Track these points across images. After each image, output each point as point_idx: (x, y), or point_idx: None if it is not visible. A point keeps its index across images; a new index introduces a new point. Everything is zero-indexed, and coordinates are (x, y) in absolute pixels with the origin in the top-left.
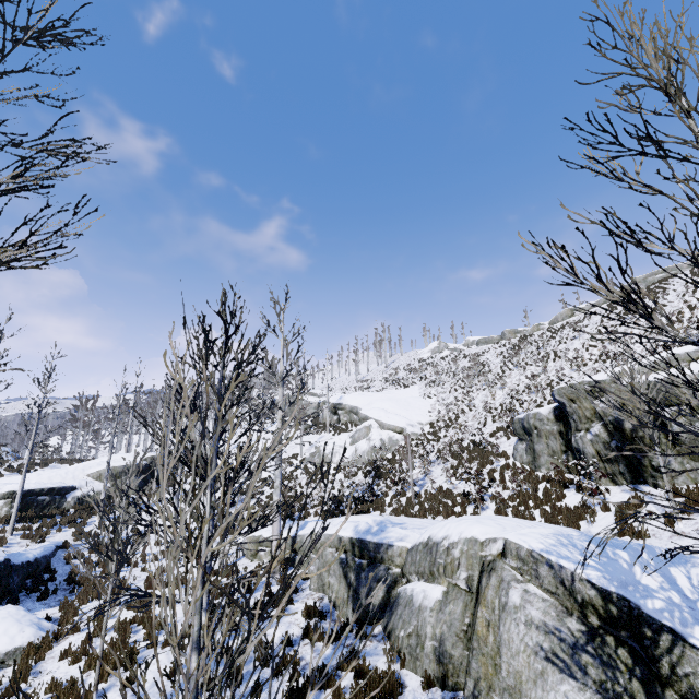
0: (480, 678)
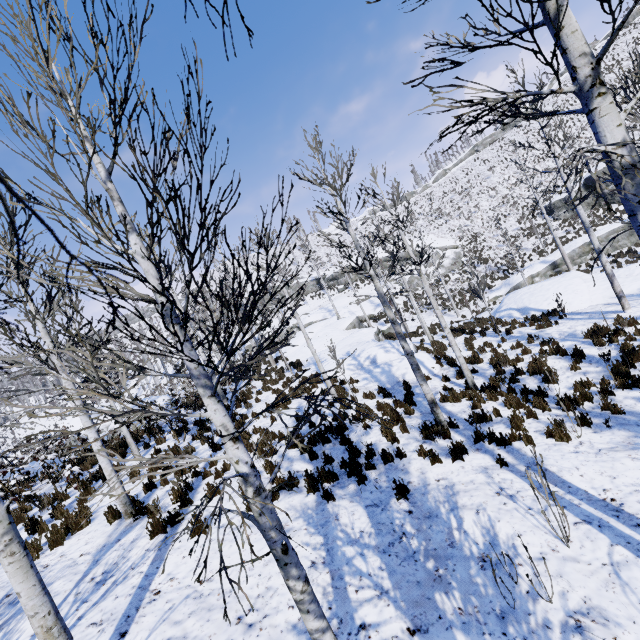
0: None
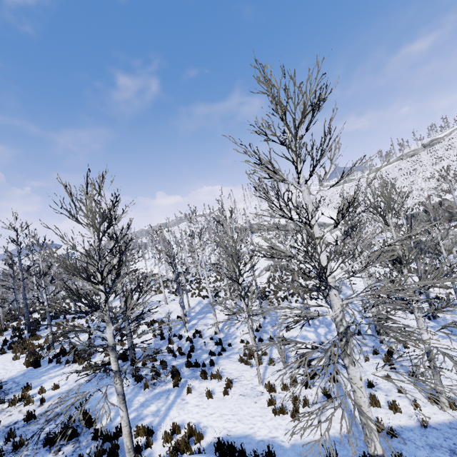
0: None
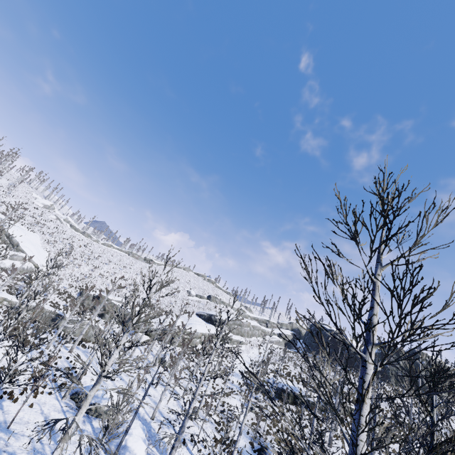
0: (84, 335)
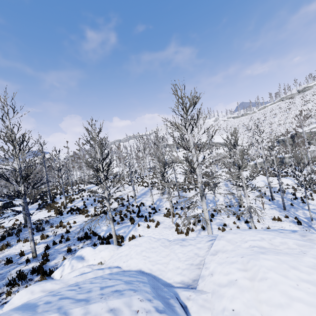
0: None
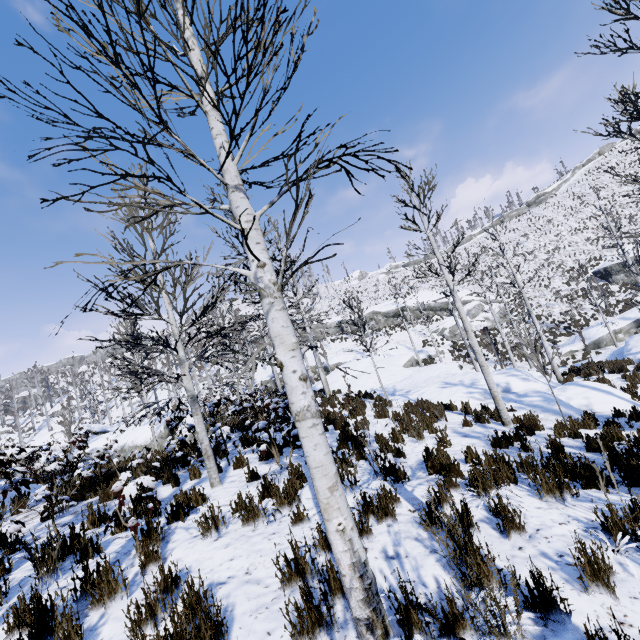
0: None
